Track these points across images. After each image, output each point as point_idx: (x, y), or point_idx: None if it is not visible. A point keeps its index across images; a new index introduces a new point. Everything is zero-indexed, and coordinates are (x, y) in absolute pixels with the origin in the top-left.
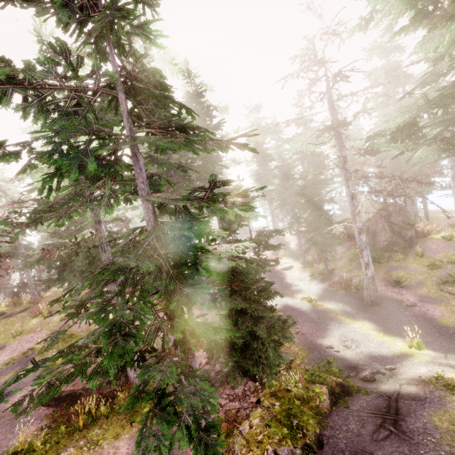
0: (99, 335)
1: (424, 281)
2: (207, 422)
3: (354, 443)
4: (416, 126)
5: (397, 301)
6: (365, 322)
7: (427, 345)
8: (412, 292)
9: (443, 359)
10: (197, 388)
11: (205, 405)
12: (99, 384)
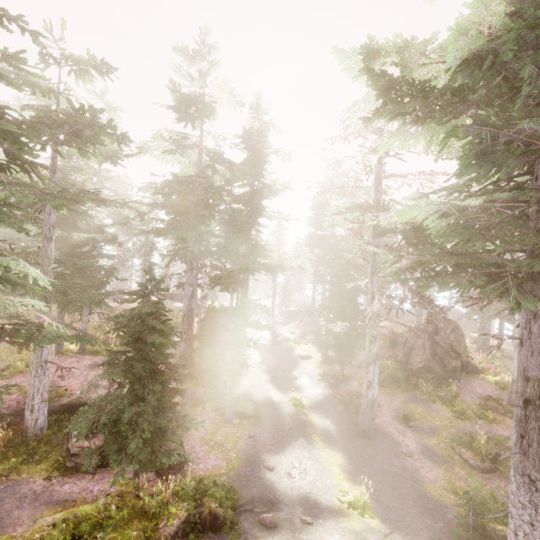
0: None
1: (440, 429)
2: None
3: None
4: (419, 233)
5: (394, 441)
6: (338, 453)
7: (385, 511)
8: (418, 438)
9: (377, 535)
10: None
11: None
12: None
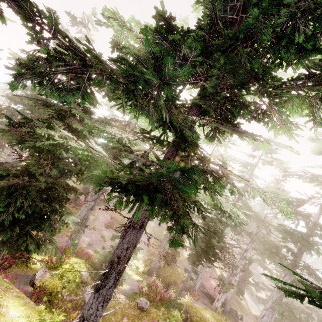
0: None
1: None
2: None
3: None
4: None
5: None
6: None
7: None
8: None
9: None
10: None
11: None
12: None
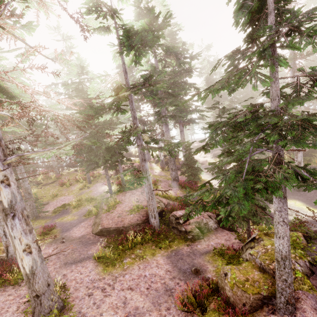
0: (237, 173)
1: None
2: None
3: None
4: None
5: None
6: (296, 201)
7: None
8: None
9: None
10: None
11: None
12: (132, 225)
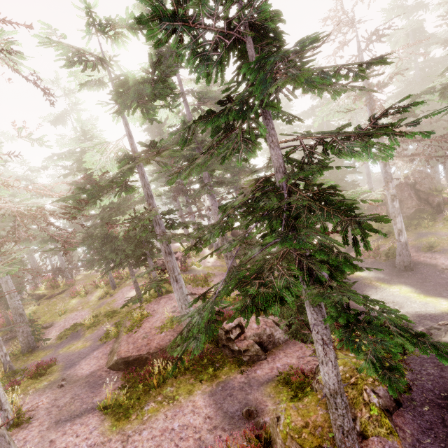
0: (239, 278)
1: None
2: (415, 332)
3: (440, 384)
4: None
5: (431, 265)
6: (401, 286)
7: None
8: (446, 256)
9: None
10: (382, 308)
11: (400, 320)
12: (161, 349)
